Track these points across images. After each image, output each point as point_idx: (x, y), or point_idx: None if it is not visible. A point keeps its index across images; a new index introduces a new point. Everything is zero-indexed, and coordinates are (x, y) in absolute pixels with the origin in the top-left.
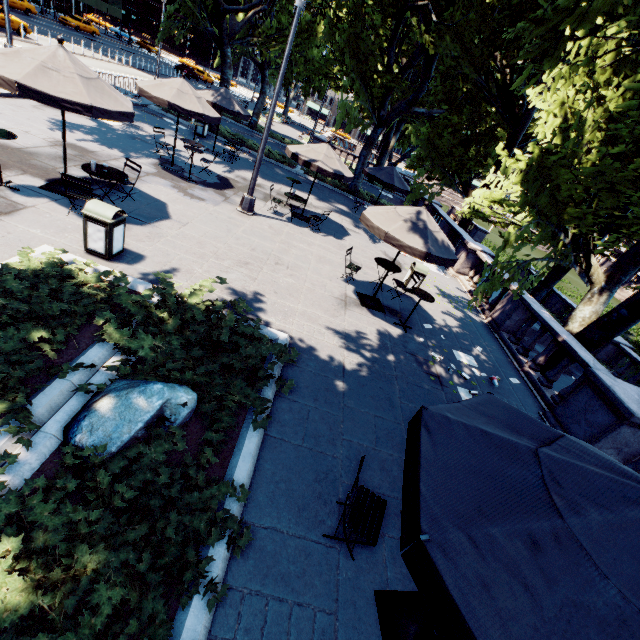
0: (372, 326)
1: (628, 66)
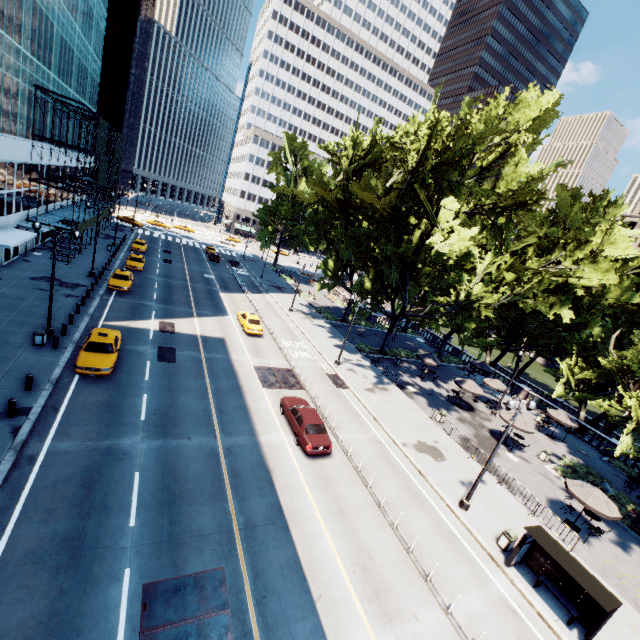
0: (564, 446)
1: (575, 352)
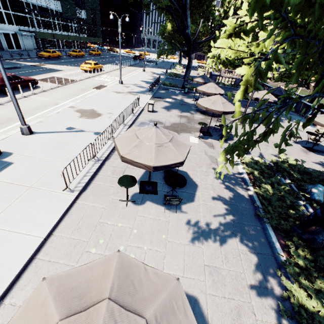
0: (321, 158)
1: None
